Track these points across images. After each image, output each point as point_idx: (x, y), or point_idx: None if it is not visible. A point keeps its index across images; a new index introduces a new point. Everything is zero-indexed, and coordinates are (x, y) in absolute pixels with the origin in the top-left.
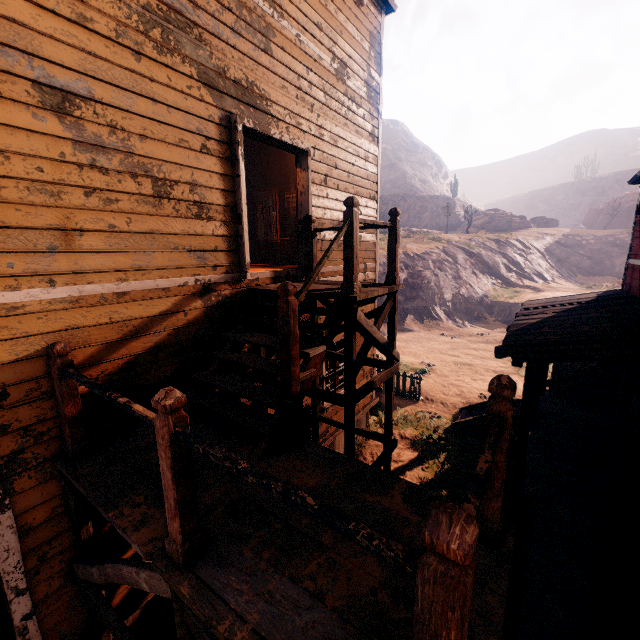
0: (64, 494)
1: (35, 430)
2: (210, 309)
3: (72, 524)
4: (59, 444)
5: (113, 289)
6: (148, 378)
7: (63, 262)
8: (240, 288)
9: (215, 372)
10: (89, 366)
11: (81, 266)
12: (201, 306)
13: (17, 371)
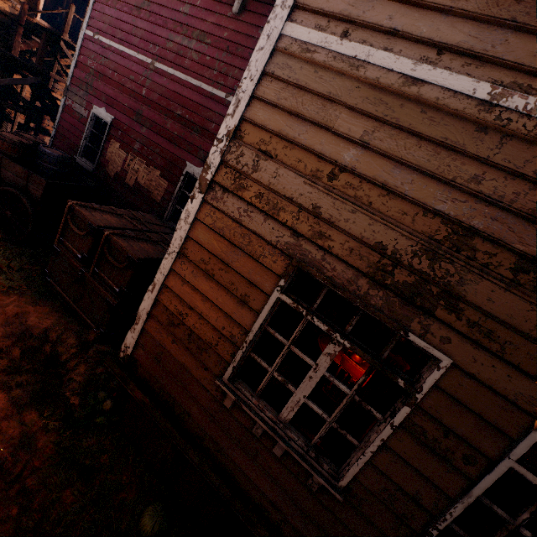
0: None
1: None
2: (13, 16)
3: None
4: None
5: None
6: None
7: None
8: (33, 21)
9: (3, 34)
10: None
11: None
12: (9, 11)
13: None
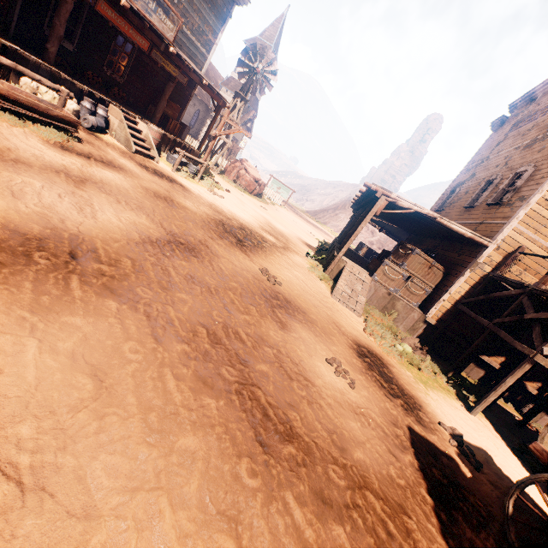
0: (477, 283)
1: (492, 262)
2: None
3: (469, 292)
4: (491, 271)
5: (547, 245)
6: (525, 278)
7: (543, 230)
8: None
9: None
10: (517, 259)
11: (546, 234)
12: None
13: (505, 246)
